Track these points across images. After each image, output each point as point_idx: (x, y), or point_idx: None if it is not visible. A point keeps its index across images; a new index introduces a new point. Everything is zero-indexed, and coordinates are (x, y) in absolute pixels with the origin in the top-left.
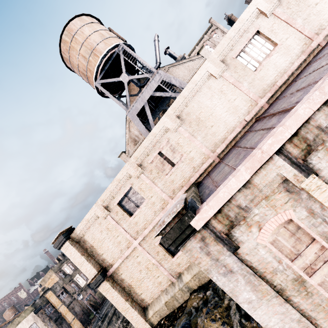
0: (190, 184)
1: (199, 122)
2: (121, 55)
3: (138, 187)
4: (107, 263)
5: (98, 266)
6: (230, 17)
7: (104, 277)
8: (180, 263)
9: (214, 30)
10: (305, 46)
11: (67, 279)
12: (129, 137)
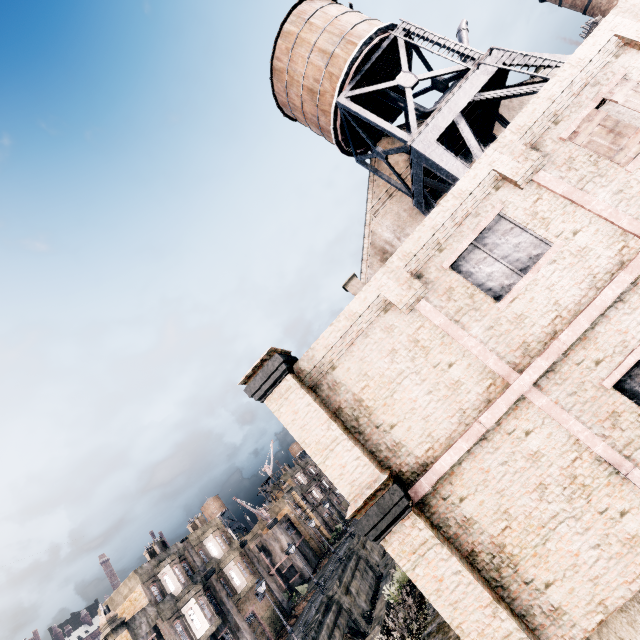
0: None
1: None
2: (403, 38)
3: (525, 210)
4: (407, 459)
5: (377, 464)
6: None
7: (406, 497)
8: None
9: None
10: None
11: (167, 605)
12: (370, 244)
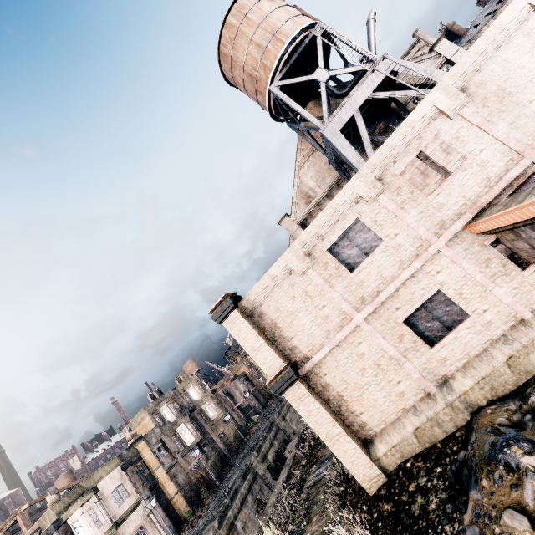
0: (481, 207)
1: (504, 97)
2: (320, 37)
3: (371, 218)
4: (299, 354)
5: (283, 357)
6: (451, 28)
7: (296, 374)
8: (447, 358)
9: (422, 48)
10: None
11: (167, 428)
12: (298, 190)
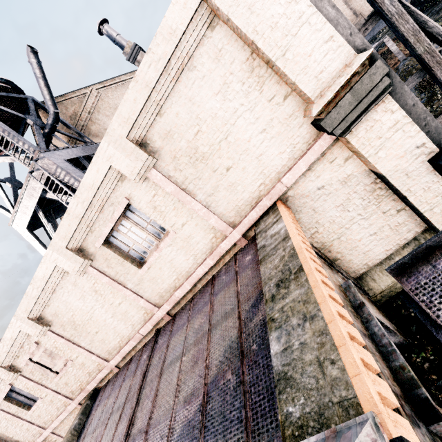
0: (89, 391)
1: (76, 326)
2: None
3: (23, 386)
4: None
5: None
6: None
7: None
8: None
9: None
10: (215, 240)
11: None
12: None
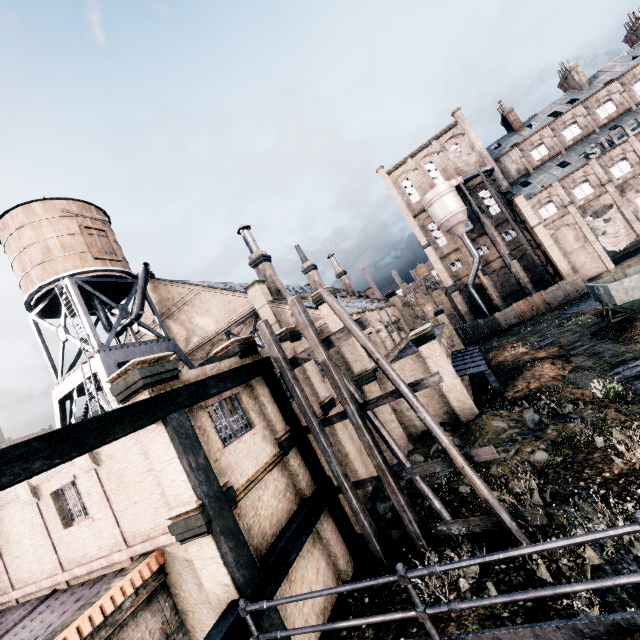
0: None
1: (8, 540)
2: (60, 299)
3: None
4: None
5: None
6: (507, 115)
7: None
8: None
9: (457, 136)
10: (115, 546)
11: None
12: None
